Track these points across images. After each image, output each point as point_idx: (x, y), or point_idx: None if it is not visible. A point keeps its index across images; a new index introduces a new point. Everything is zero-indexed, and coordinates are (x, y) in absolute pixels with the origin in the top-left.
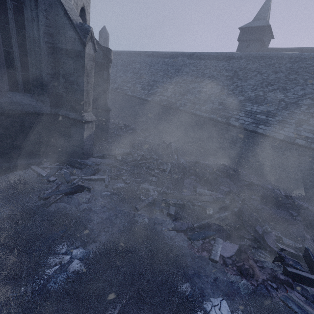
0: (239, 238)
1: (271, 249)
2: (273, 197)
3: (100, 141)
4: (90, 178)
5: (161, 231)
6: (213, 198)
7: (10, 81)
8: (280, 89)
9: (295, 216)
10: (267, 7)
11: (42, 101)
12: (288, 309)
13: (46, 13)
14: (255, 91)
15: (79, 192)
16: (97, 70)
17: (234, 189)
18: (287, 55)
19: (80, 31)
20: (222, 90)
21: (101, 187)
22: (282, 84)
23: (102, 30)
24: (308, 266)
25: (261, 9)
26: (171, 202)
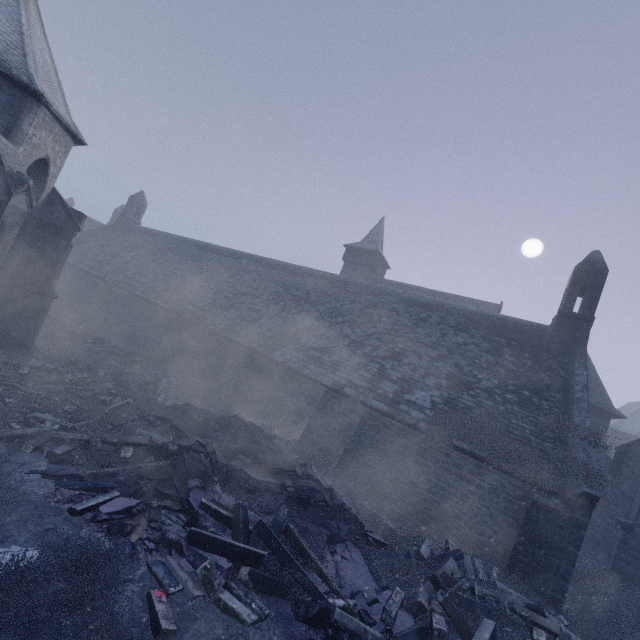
0: (156, 496)
1: (190, 507)
2: (275, 462)
3: (11, 347)
4: None
5: (11, 471)
6: (157, 444)
7: None
8: (350, 322)
9: (287, 486)
10: (378, 231)
11: None
12: (149, 574)
13: None
14: (320, 320)
15: None
16: (50, 235)
17: (221, 447)
18: (372, 286)
19: (12, 180)
20: (281, 312)
21: None
22: (355, 317)
23: (136, 195)
24: (233, 531)
25: (372, 231)
26: (69, 437)
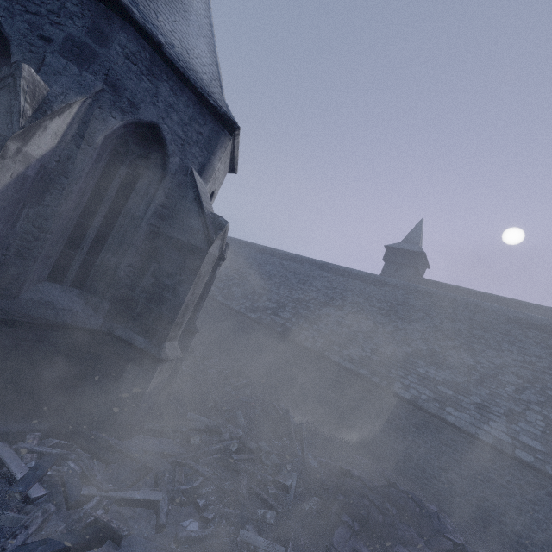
0: None
1: None
2: None
3: None
4: (125, 498)
5: None
6: None
7: (57, 265)
8: (464, 347)
9: None
10: (418, 232)
11: (95, 306)
12: None
13: (169, 192)
14: (427, 342)
15: (94, 546)
16: None
17: None
18: (462, 299)
19: (211, 224)
20: (376, 329)
21: (147, 529)
22: (466, 340)
23: None
24: None
25: (411, 232)
26: None
